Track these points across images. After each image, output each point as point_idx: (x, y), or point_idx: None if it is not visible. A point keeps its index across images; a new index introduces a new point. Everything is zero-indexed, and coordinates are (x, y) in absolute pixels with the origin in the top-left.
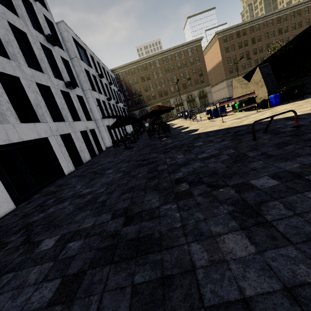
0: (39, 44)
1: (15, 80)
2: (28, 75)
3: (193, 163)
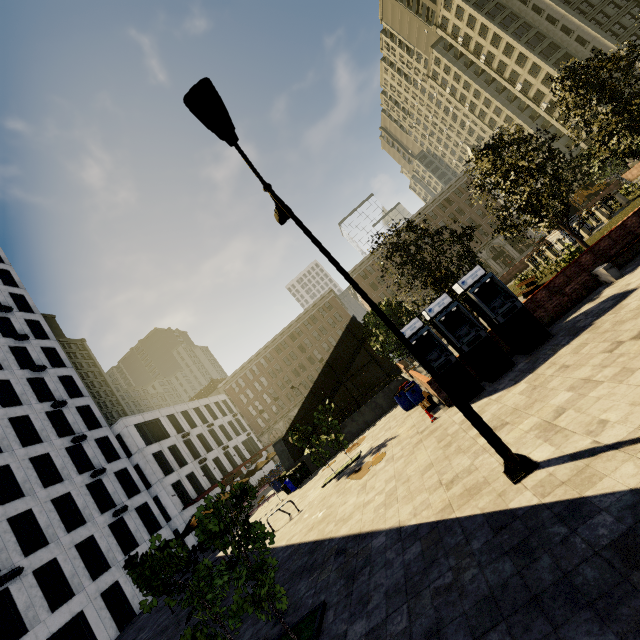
0: (85, 488)
1: (54, 560)
2: (67, 544)
3: None
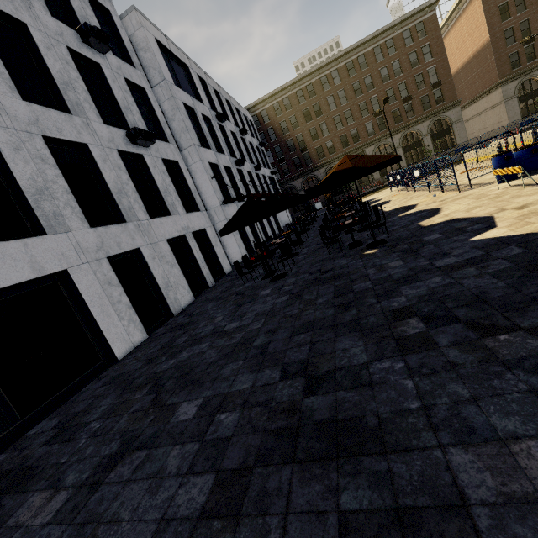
0: (65, 51)
1: None
2: (21, 119)
3: None
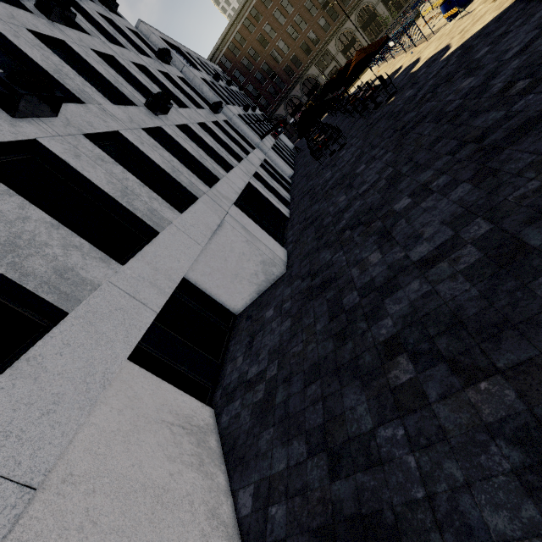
0: (159, 73)
1: (185, 130)
2: (187, 118)
3: (506, 67)
